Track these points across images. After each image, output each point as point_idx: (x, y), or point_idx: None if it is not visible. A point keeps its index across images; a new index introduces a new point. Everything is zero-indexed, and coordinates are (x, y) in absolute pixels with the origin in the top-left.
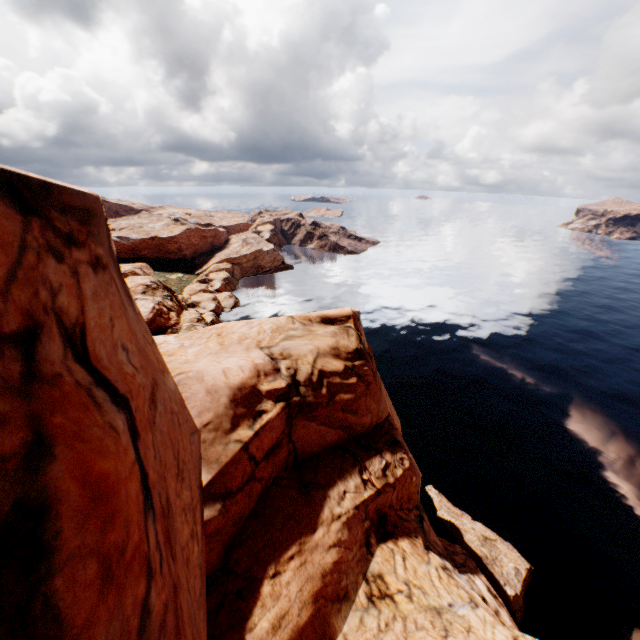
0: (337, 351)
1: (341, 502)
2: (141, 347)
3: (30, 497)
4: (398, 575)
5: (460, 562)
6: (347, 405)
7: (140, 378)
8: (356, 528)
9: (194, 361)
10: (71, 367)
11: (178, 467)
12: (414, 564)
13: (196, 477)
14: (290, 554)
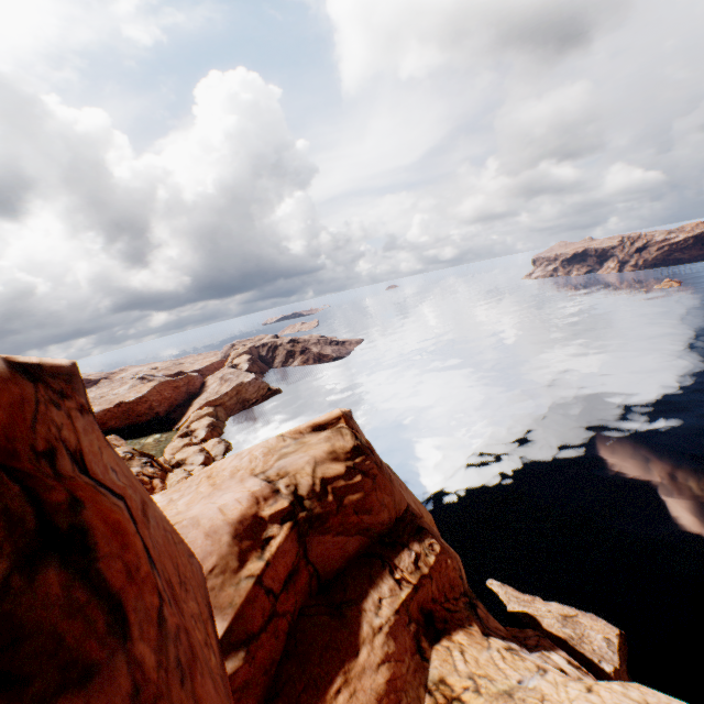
0: (335, 454)
1: (379, 611)
2: (127, 475)
3: (77, 523)
4: (460, 672)
5: (533, 644)
6: (359, 505)
7: (130, 492)
8: (402, 635)
9: (186, 510)
10: (79, 475)
11: (180, 577)
12: (474, 654)
13: (202, 596)
14: (336, 688)
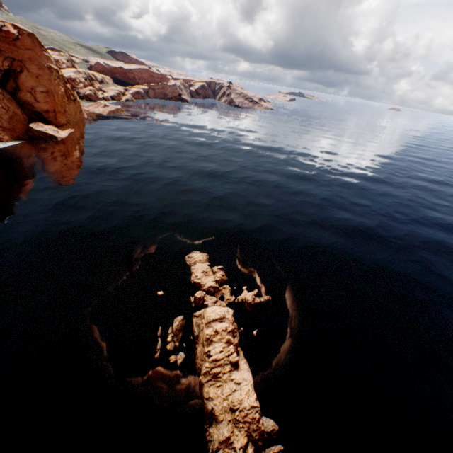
0: None
1: None
2: None
3: None
4: None
5: None
6: None
7: None
8: None
9: None
10: None
11: None
12: None
13: None
14: None
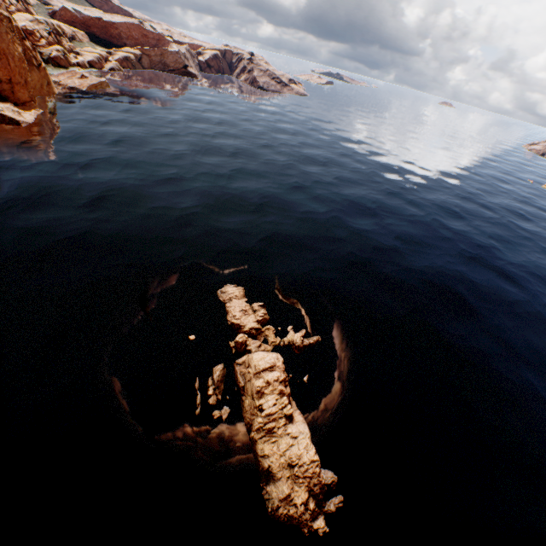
0: None
1: None
2: None
3: None
4: None
5: None
6: None
7: None
8: None
9: None
10: None
11: None
12: None
13: None
14: None
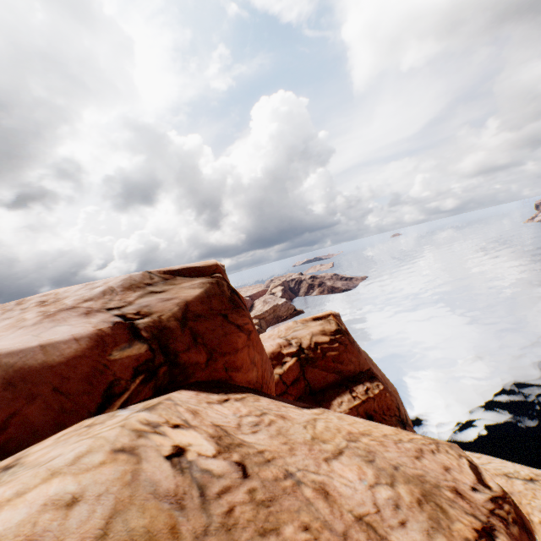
0: (324, 332)
1: (340, 406)
2: None
3: (237, 292)
4: None
5: None
6: (335, 358)
7: None
8: None
9: None
10: None
11: None
12: None
13: None
14: None
